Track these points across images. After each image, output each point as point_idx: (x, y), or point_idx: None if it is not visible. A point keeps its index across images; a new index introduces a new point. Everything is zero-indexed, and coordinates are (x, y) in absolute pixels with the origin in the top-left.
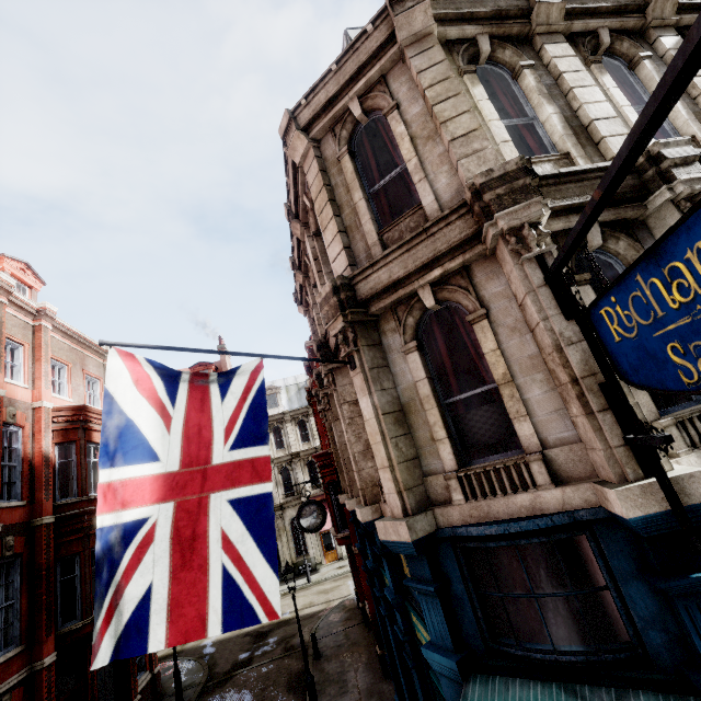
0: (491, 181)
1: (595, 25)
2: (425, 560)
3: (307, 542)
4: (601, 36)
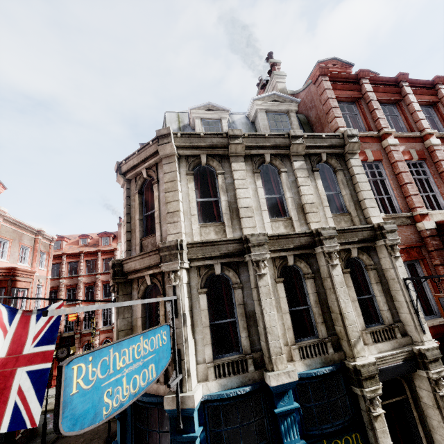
0: (164, 247)
1: (263, 152)
2: None
3: None
4: (265, 157)
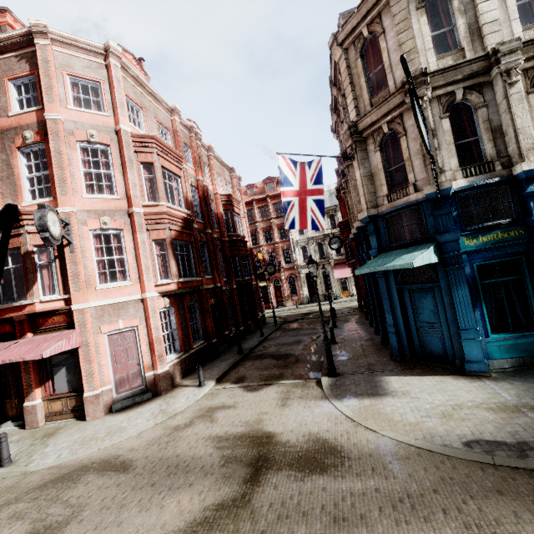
0: None
1: None
2: (372, 223)
3: (332, 285)
4: None
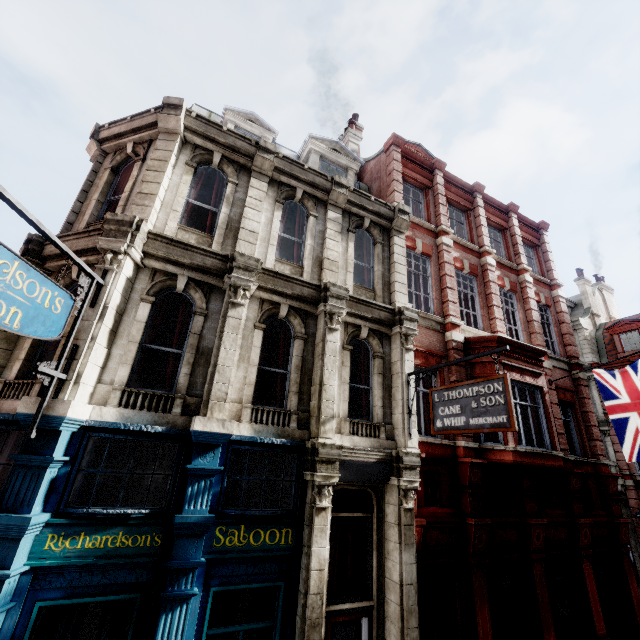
0: (113, 220)
1: (296, 185)
2: None
3: None
4: (297, 192)
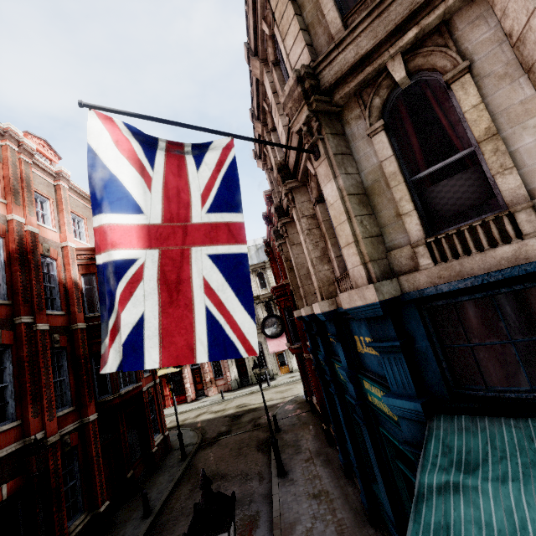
0: None
1: None
2: (389, 321)
3: (266, 360)
4: None
